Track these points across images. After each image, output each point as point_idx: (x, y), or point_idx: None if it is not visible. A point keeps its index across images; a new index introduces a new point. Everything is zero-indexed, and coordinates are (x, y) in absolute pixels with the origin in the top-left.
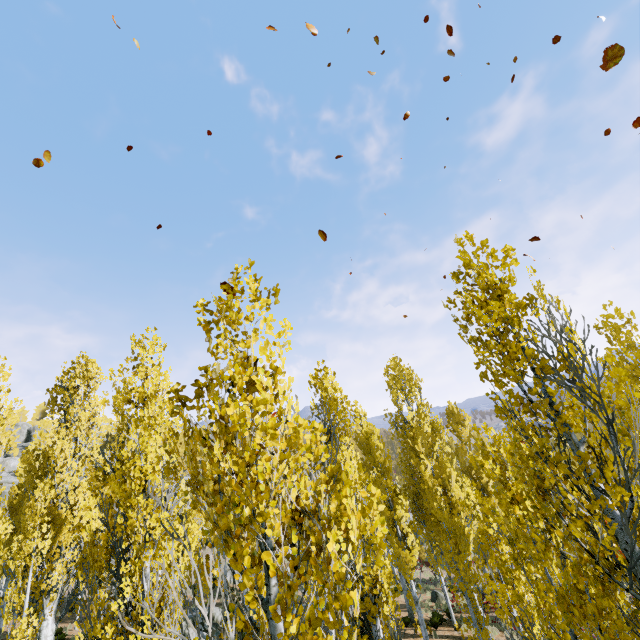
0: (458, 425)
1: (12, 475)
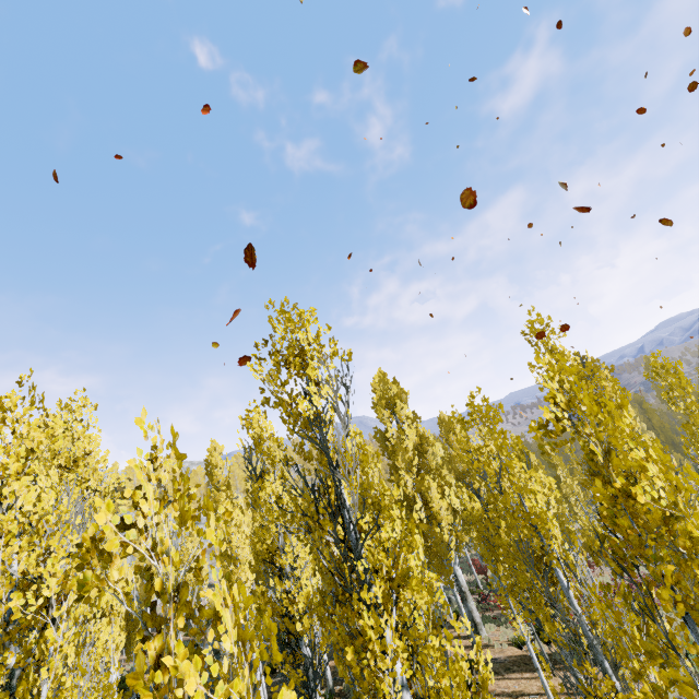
0: (450, 433)
1: None
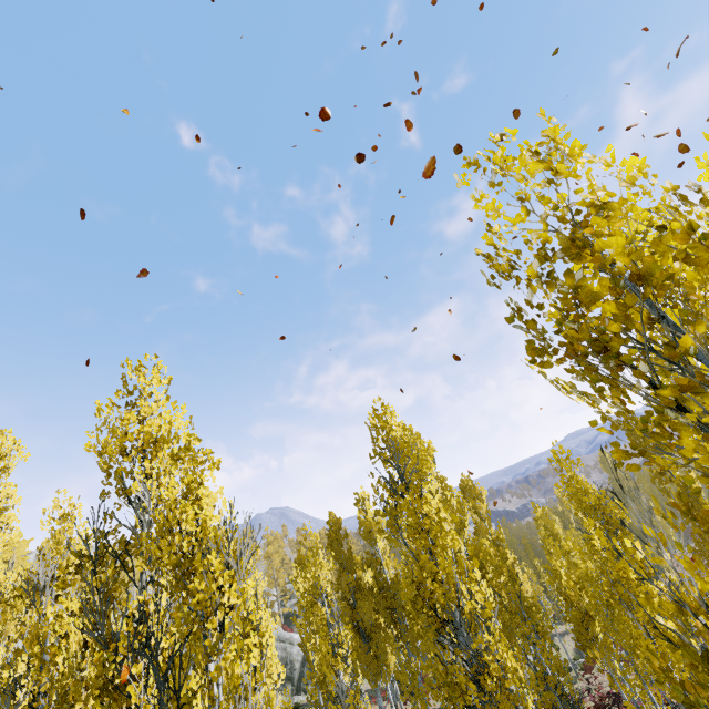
0: (475, 500)
1: None
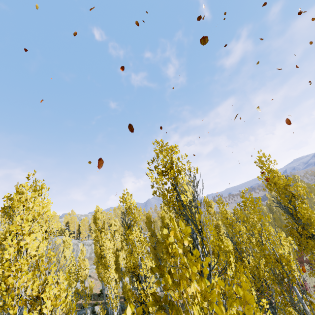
0: (209, 207)
1: None
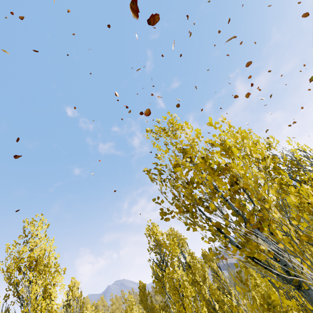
0: (210, 262)
1: None
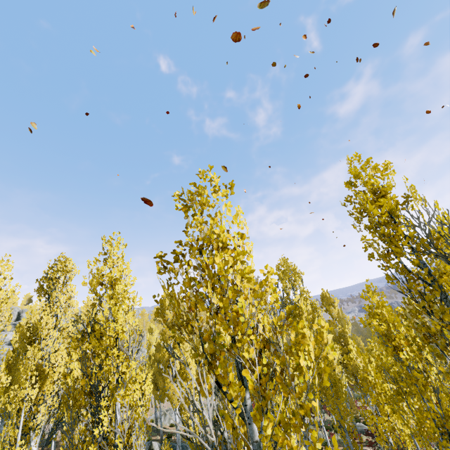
0: (330, 306)
1: (6, 345)
